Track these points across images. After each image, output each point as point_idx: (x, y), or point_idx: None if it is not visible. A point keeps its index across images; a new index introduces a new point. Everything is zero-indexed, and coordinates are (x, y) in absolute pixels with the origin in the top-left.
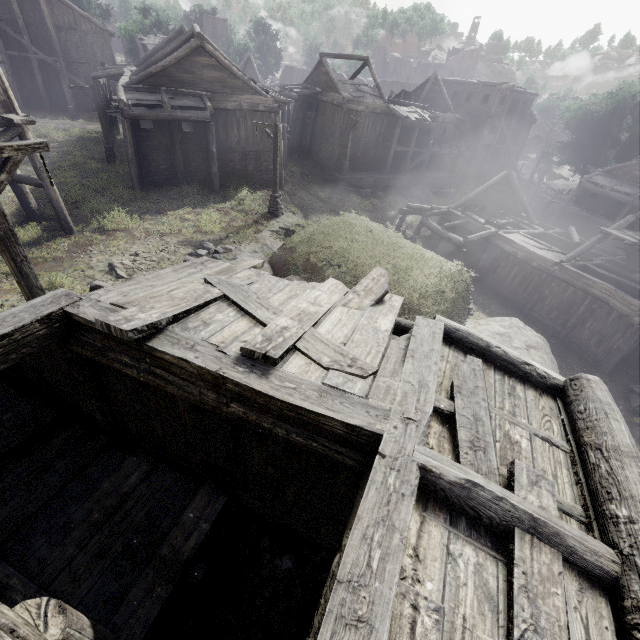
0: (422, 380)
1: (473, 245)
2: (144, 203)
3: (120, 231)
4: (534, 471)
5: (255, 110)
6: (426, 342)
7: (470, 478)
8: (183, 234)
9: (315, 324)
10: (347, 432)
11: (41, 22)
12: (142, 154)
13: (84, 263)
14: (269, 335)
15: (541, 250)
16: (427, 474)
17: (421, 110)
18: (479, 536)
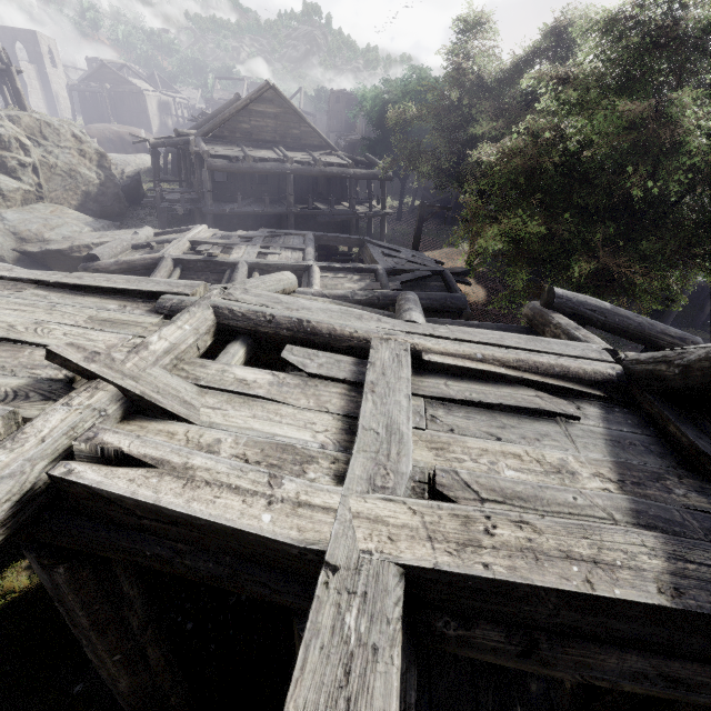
0: None
1: None
2: None
3: None
4: None
5: (133, 93)
6: None
7: None
8: None
9: None
10: None
11: None
12: (87, 111)
13: None
14: None
15: None
16: None
17: None
18: None
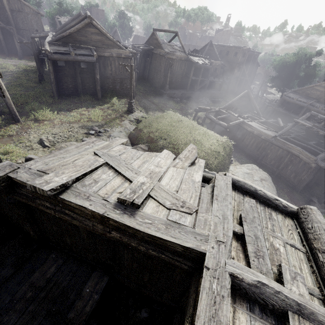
0: (224, 214)
1: (232, 127)
2: (60, 105)
3: (46, 120)
4: (292, 270)
5: (120, 57)
6: (223, 190)
7: (260, 280)
8: (81, 122)
9: (159, 179)
10: (183, 250)
11: (2, 7)
12: (59, 79)
13: (26, 138)
14: (134, 188)
15: (265, 130)
16: (235, 279)
17: (204, 59)
18: (267, 317)
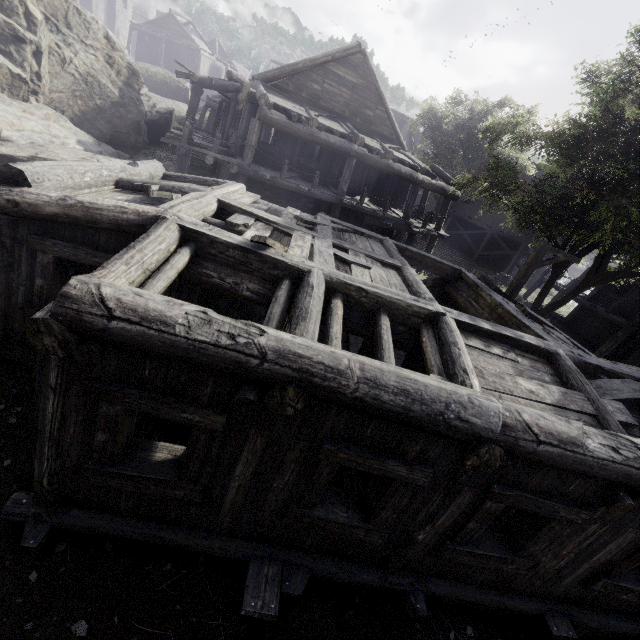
0: None
1: None
2: None
3: None
4: None
5: (190, 48)
6: None
7: None
8: None
9: None
10: None
11: None
12: (141, 52)
13: None
14: None
15: None
16: None
17: None
18: None
